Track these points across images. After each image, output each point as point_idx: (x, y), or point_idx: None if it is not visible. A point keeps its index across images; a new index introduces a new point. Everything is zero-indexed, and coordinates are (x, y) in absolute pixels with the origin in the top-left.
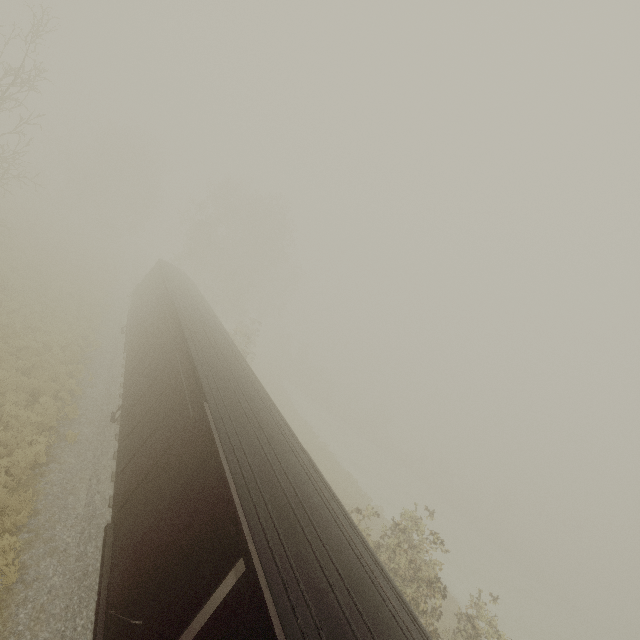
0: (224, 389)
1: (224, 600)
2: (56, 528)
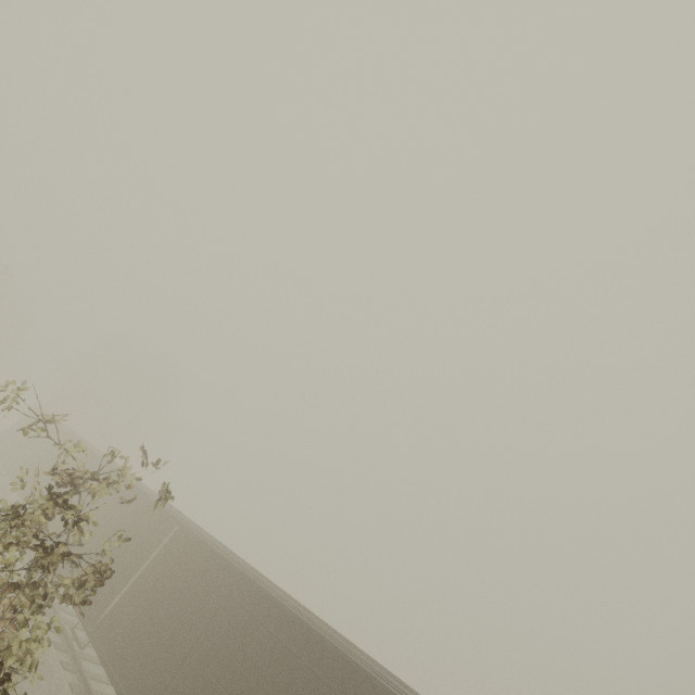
0: (145, 487)
1: (166, 543)
2: None
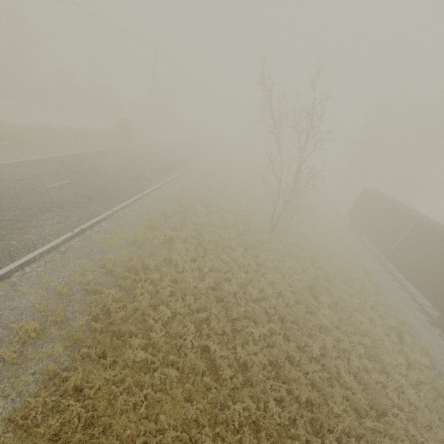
0: None
1: None
2: None
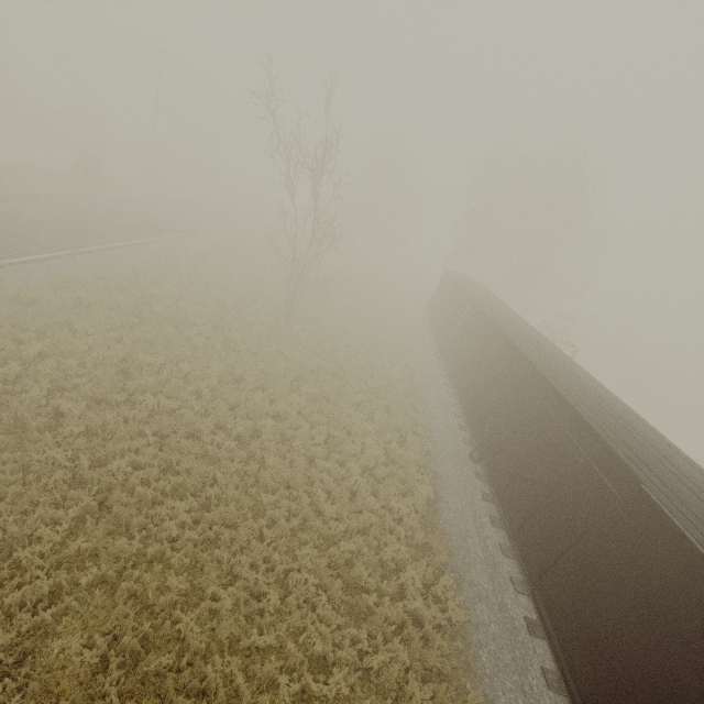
0: (643, 457)
1: None
2: (471, 571)
